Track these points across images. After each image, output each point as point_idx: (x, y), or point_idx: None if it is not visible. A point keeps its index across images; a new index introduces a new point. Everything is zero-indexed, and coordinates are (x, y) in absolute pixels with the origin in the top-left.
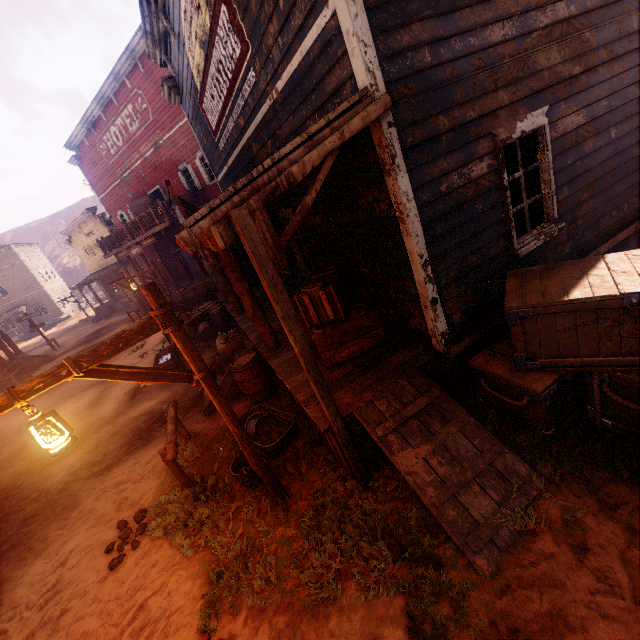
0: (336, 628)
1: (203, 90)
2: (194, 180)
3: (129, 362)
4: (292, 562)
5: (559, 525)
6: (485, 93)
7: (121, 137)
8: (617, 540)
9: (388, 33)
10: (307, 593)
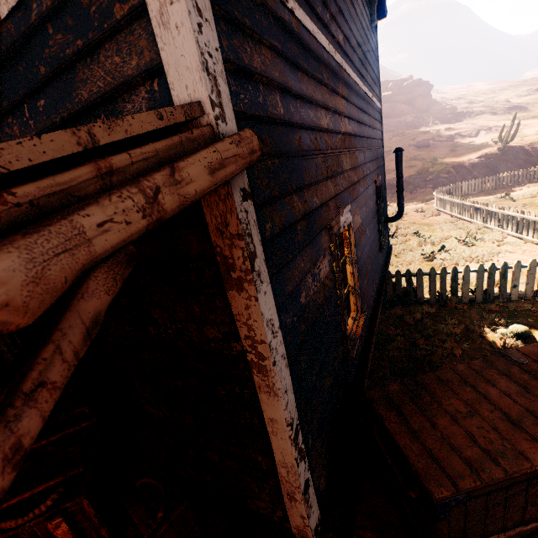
0: None
1: None
2: None
3: None
4: None
5: None
6: (322, 179)
7: None
8: None
9: (233, 28)
10: None
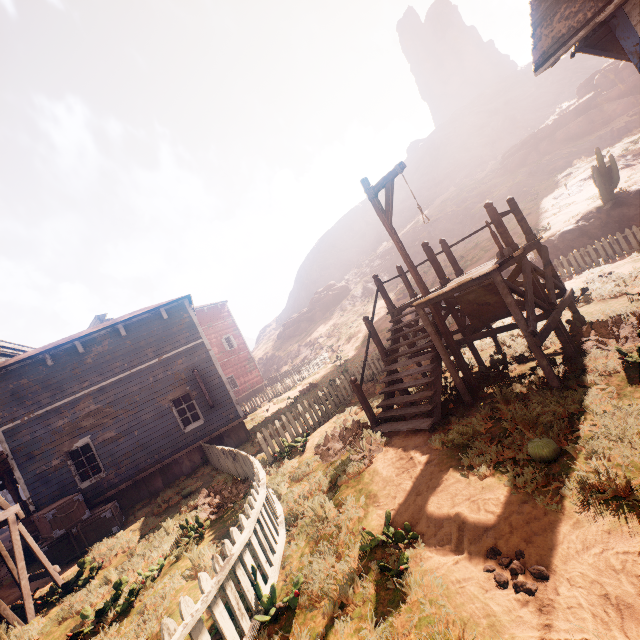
0: None
1: None
2: None
3: None
4: None
5: None
6: (57, 439)
7: None
8: None
9: (13, 436)
10: None
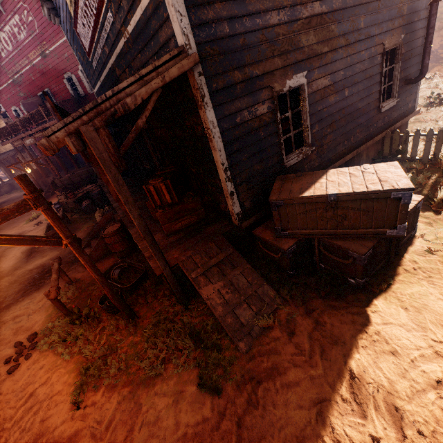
0: (159, 390)
1: (76, 17)
2: (78, 87)
3: (26, 229)
4: (136, 356)
5: (284, 322)
6: (266, 58)
7: (10, 43)
8: (309, 327)
9: (198, 8)
10: (144, 373)
